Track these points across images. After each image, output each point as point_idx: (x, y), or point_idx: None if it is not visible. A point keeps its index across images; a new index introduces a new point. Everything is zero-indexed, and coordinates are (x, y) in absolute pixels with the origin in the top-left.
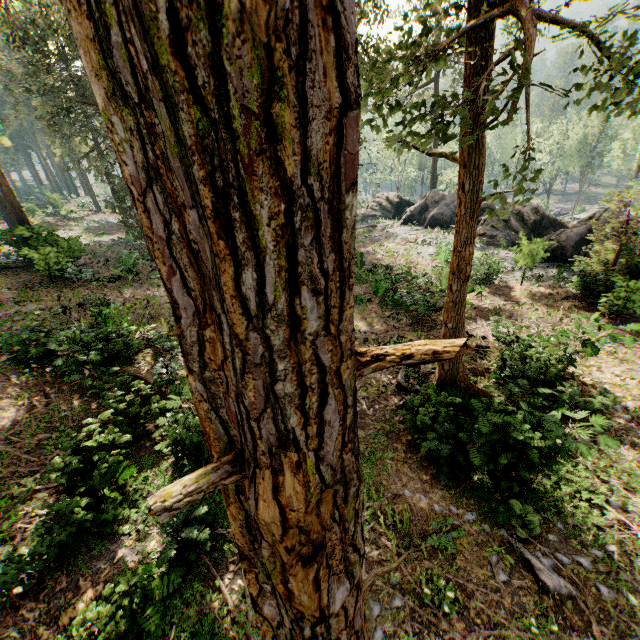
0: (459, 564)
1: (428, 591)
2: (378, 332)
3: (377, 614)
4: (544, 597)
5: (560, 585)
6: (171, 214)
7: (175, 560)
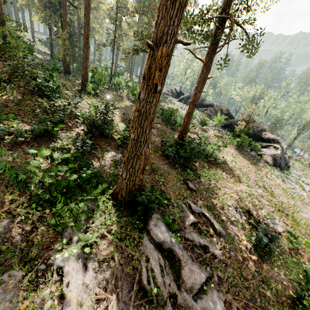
0: (167, 179)
1: (157, 178)
2: (159, 127)
3: None
4: (188, 190)
5: (193, 187)
6: (166, 2)
7: (79, 149)
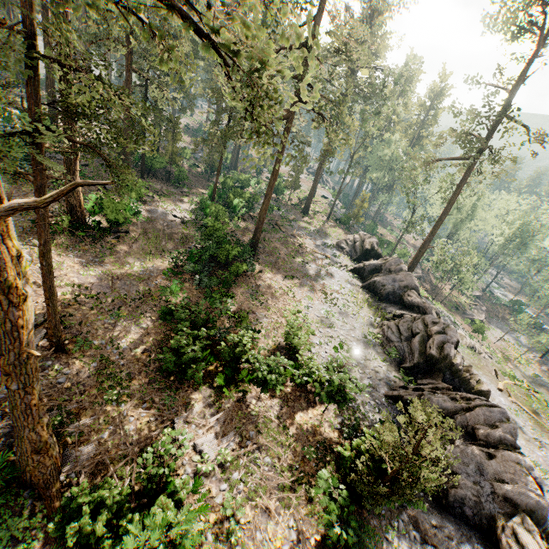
0: None
1: None
2: (128, 356)
3: None
4: None
5: None
6: None
7: None
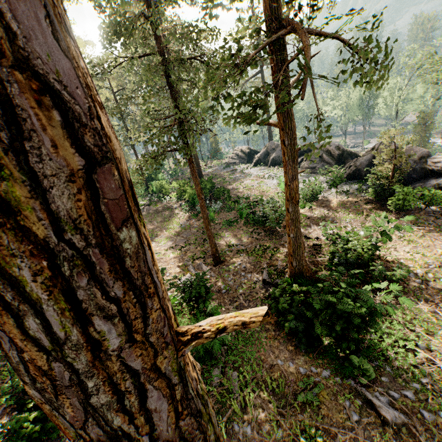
0: (323, 412)
1: (303, 440)
2: (246, 244)
3: None
4: (386, 427)
5: (395, 416)
6: None
7: None
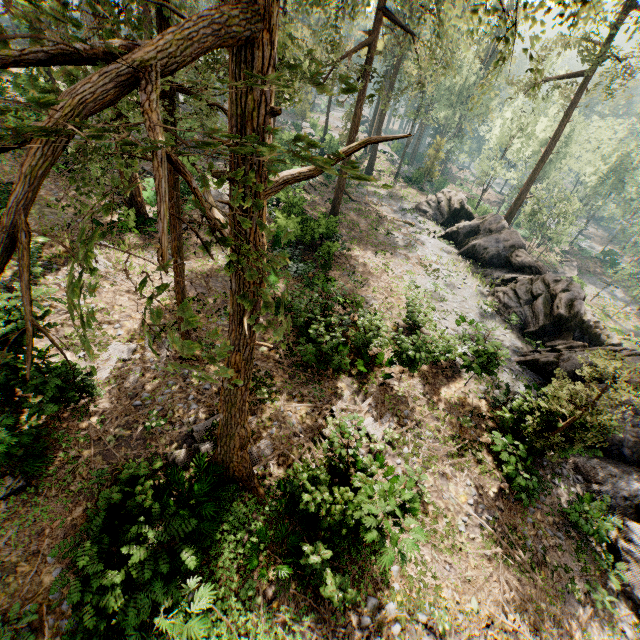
0: None
1: None
2: (257, 356)
3: None
4: None
5: None
6: None
7: None
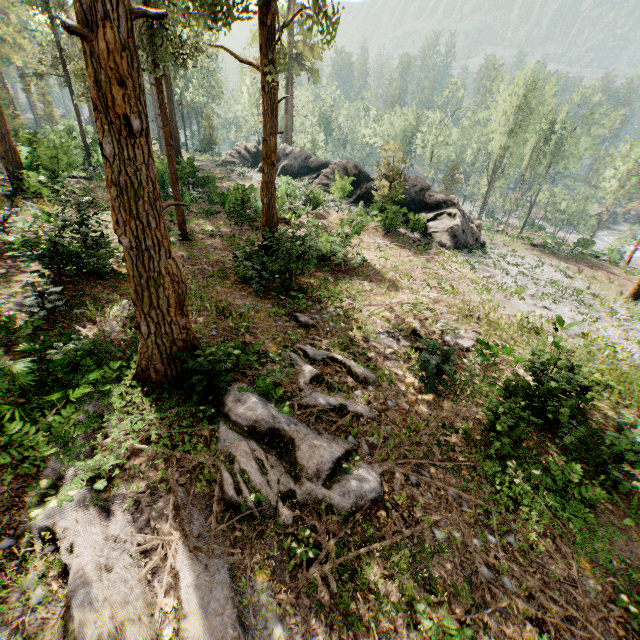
0: (256, 321)
1: (232, 324)
2: (224, 232)
3: (199, 337)
4: (300, 328)
5: (309, 321)
6: None
7: (38, 313)
